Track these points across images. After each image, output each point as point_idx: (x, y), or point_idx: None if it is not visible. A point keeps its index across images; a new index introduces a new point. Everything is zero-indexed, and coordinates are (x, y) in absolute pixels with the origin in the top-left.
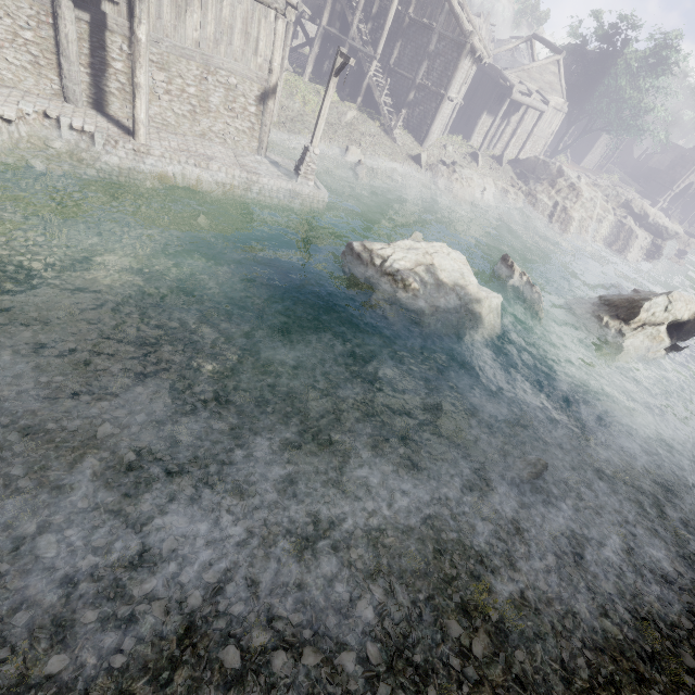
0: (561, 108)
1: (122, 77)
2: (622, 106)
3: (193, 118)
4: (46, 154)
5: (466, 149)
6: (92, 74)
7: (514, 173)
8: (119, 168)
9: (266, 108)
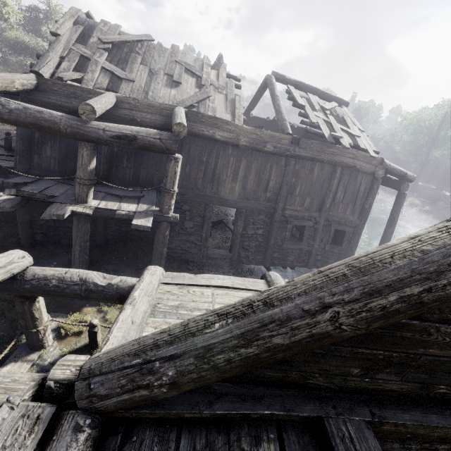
0: None
1: None
2: None
3: None
4: None
5: None
6: None
7: None
8: None
9: None
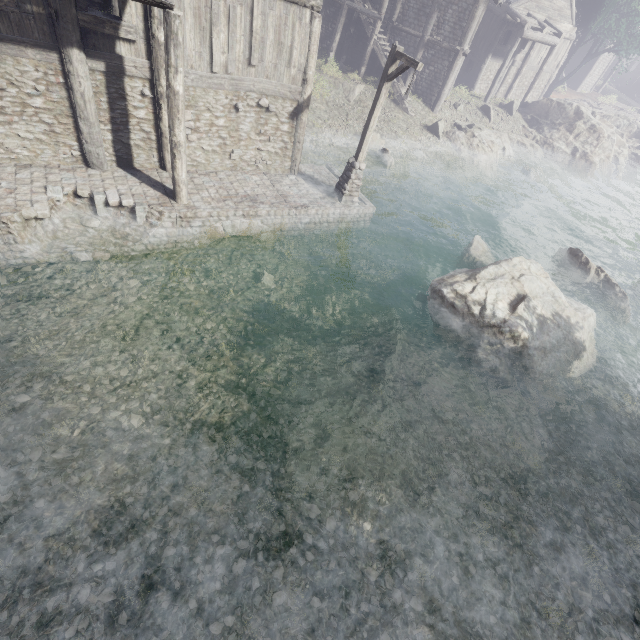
0: (570, 35)
1: (145, 125)
2: (635, 22)
3: (223, 152)
4: (86, 241)
5: (475, 103)
6: (114, 129)
7: (524, 120)
8: (166, 239)
9: (300, 123)
